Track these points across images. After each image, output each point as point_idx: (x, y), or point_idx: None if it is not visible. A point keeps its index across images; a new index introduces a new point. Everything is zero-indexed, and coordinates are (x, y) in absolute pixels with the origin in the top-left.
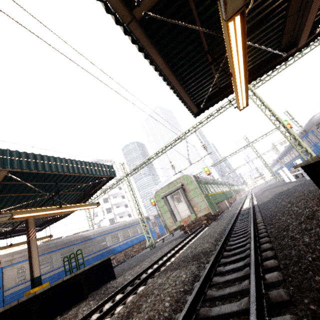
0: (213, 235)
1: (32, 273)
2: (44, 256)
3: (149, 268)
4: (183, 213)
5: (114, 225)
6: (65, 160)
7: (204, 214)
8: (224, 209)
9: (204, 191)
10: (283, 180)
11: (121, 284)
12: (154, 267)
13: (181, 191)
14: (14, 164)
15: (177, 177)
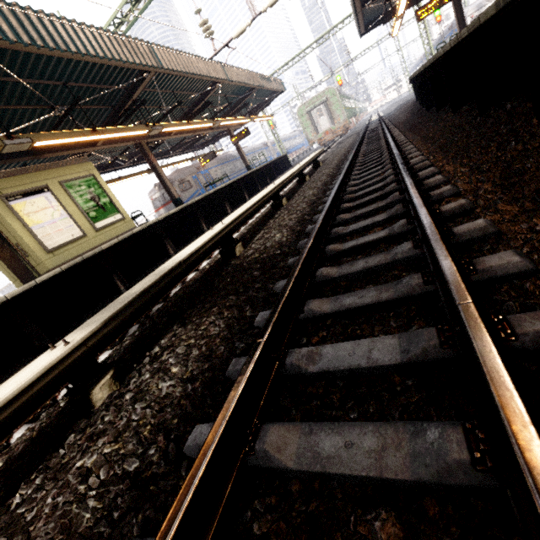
0: (356, 131)
1: (244, 164)
2: (220, 166)
3: None
4: (324, 126)
5: (245, 149)
6: (269, 78)
7: (340, 127)
8: (350, 127)
9: (343, 105)
10: None
11: None
12: None
13: (326, 105)
14: (263, 84)
15: (321, 91)
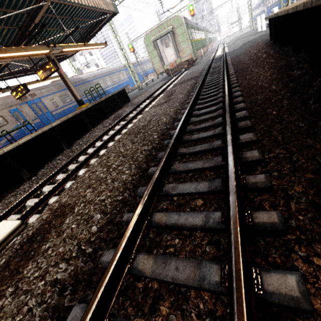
0: (198, 71)
1: (75, 98)
2: (62, 92)
3: (155, 92)
4: (170, 58)
5: (101, 71)
6: None
7: (186, 60)
8: (198, 57)
9: (190, 37)
10: (257, 29)
11: (139, 101)
12: (158, 92)
13: (171, 35)
14: None
15: (168, 18)
